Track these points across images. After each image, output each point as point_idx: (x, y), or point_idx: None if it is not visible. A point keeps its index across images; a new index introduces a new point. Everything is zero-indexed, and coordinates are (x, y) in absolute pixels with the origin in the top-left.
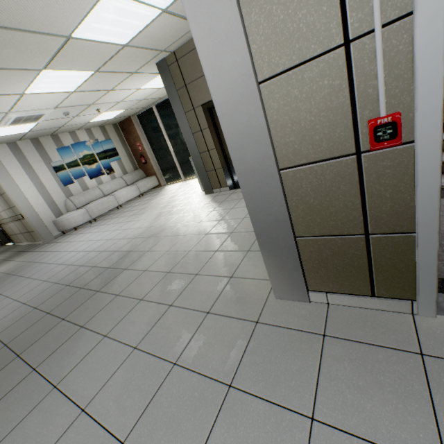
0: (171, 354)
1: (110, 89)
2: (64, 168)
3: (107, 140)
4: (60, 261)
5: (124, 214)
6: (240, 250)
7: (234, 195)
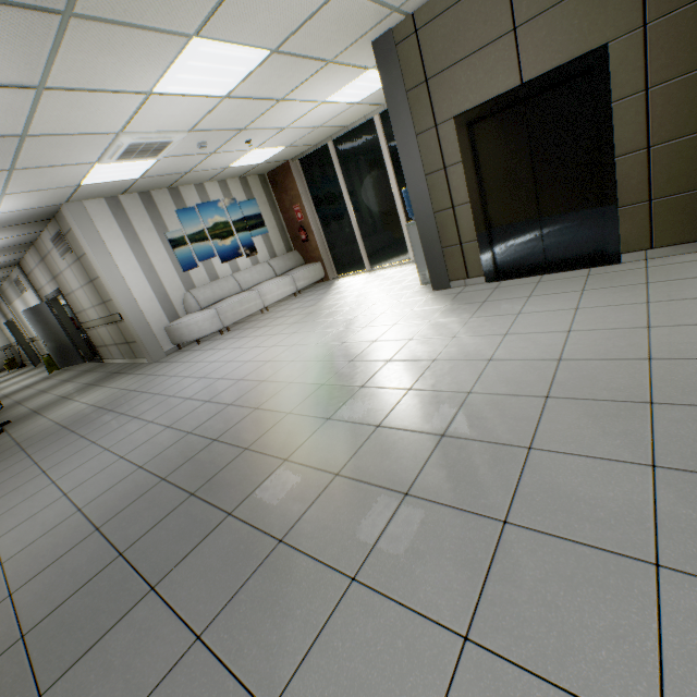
0: (619, 694)
1: (281, 97)
2: (185, 243)
3: (250, 200)
4: (187, 394)
5: (277, 320)
6: (622, 400)
7: (506, 292)
